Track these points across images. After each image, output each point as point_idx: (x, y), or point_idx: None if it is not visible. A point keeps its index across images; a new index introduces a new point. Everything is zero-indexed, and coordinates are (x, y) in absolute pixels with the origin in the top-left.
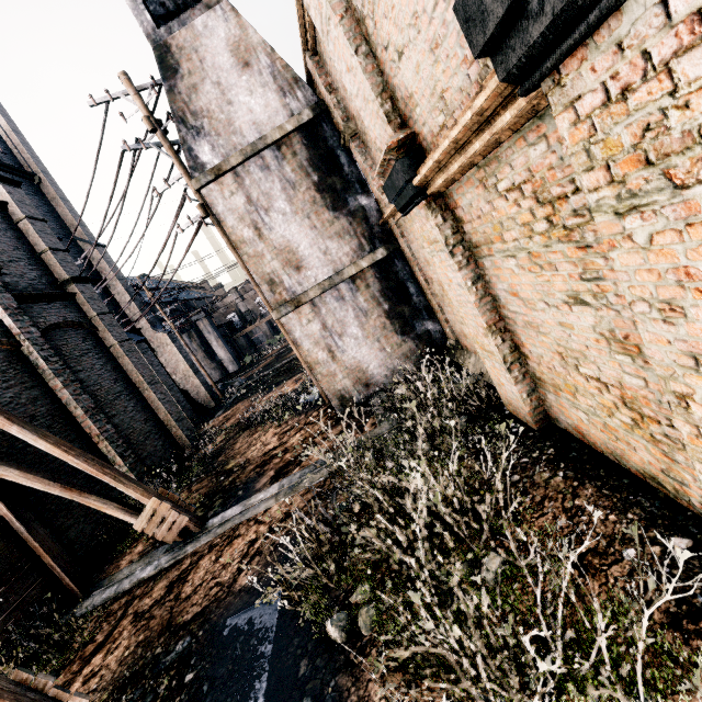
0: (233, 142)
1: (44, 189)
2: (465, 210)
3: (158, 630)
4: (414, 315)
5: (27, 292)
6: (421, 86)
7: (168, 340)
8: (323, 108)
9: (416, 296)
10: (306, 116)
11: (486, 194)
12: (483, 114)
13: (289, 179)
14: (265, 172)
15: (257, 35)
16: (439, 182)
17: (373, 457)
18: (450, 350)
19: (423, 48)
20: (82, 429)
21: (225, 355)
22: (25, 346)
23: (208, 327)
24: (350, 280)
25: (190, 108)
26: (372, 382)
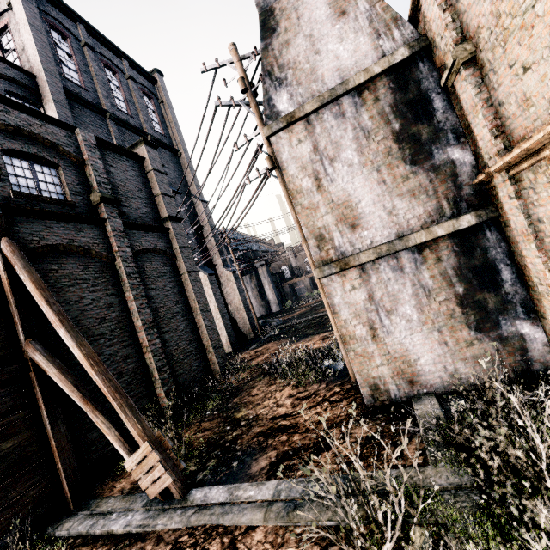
0: (311, 89)
1: (181, 160)
2: None
3: None
4: (501, 308)
5: (136, 221)
6: None
7: (232, 277)
8: (423, 44)
9: (510, 284)
10: (400, 56)
11: None
12: None
13: (363, 127)
14: (339, 120)
15: None
16: None
17: (429, 547)
18: None
19: None
20: (137, 338)
21: (272, 297)
22: (118, 261)
23: (265, 273)
24: (415, 248)
25: (278, 61)
26: (419, 380)
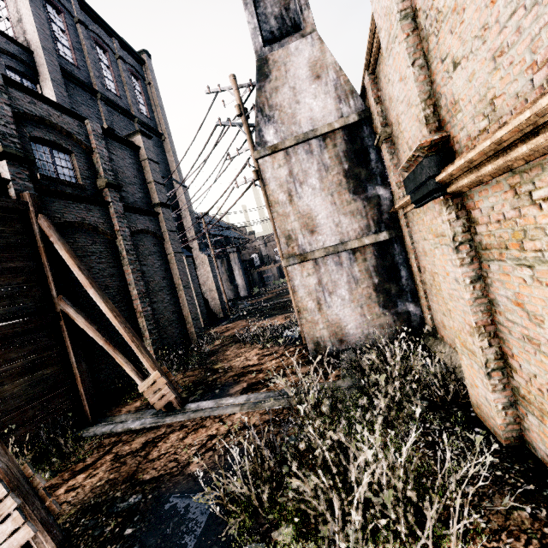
0: (291, 129)
1: (165, 144)
2: (484, 212)
3: (124, 476)
4: (399, 294)
5: (132, 205)
6: (470, 93)
7: (206, 261)
8: (367, 114)
9: (405, 279)
10: (352, 119)
11: (515, 200)
12: (544, 115)
13: (325, 163)
14: (309, 155)
15: (331, 57)
16: (463, 182)
17: (329, 406)
18: (424, 334)
19: (484, 57)
20: (133, 304)
21: (241, 283)
22: (119, 239)
23: (236, 259)
24: (351, 251)
25: (269, 102)
26: (346, 339)
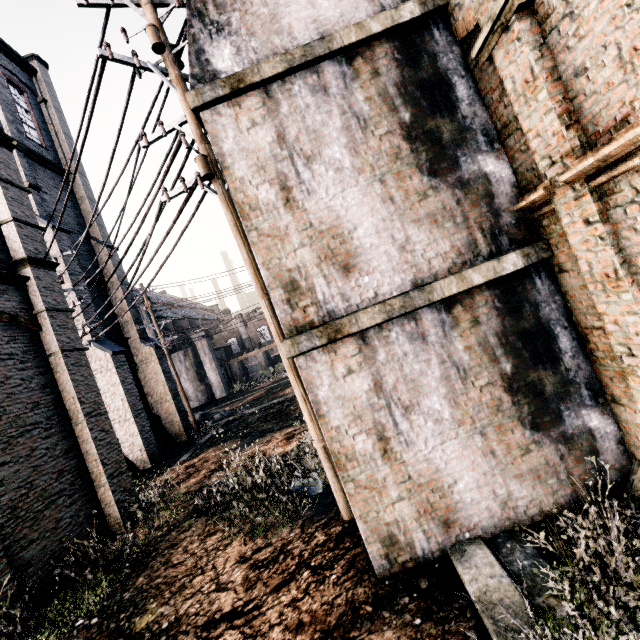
0: (273, 44)
1: (75, 187)
2: None
3: None
4: (561, 392)
5: None
6: None
7: (153, 355)
8: (439, 2)
9: (570, 356)
10: (408, 13)
11: None
12: None
13: (357, 112)
14: (319, 96)
15: None
16: None
17: None
18: (639, 481)
19: None
20: None
21: (215, 379)
22: None
23: (206, 348)
24: (442, 304)
25: None
26: (457, 517)
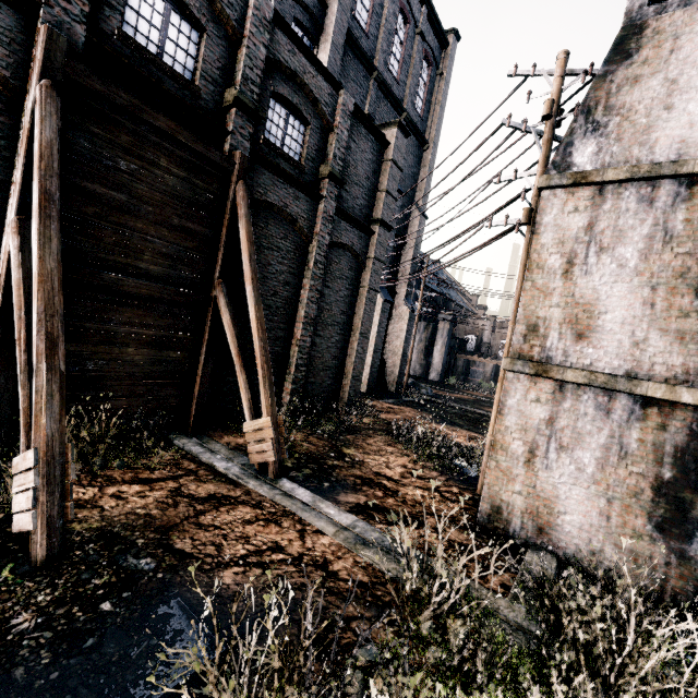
0: (630, 153)
1: (425, 156)
2: None
3: (163, 522)
4: None
5: (347, 211)
6: None
7: (406, 316)
8: None
9: None
10: None
11: None
12: None
13: (669, 228)
14: (642, 205)
15: None
16: None
17: (462, 638)
18: None
19: None
20: (294, 326)
21: (437, 362)
22: (313, 244)
23: (445, 331)
24: (641, 399)
25: (609, 100)
26: (551, 533)
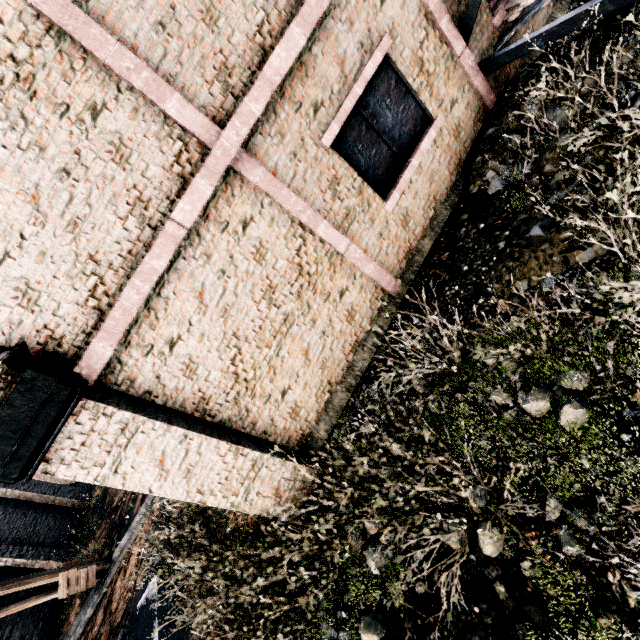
0: None
1: None
2: None
3: (107, 638)
4: None
5: None
6: None
7: None
8: None
9: None
10: None
11: None
12: None
13: None
14: None
15: None
16: None
17: None
18: None
19: None
20: None
21: None
22: None
23: None
24: None
25: None
26: None
